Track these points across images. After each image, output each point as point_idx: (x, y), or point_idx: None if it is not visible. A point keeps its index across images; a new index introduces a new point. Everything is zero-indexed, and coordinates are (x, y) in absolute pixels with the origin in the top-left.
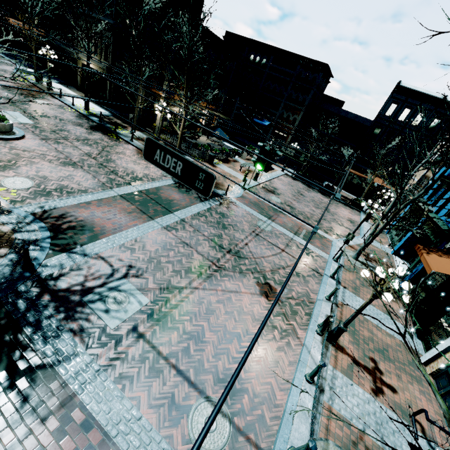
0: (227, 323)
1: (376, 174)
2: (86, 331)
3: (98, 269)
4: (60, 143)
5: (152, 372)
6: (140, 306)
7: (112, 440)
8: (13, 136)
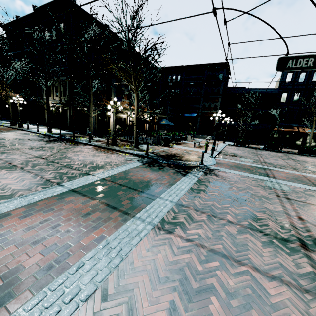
0: None
1: (314, 119)
2: None
3: None
4: (6, 152)
5: None
6: None
7: None
8: None
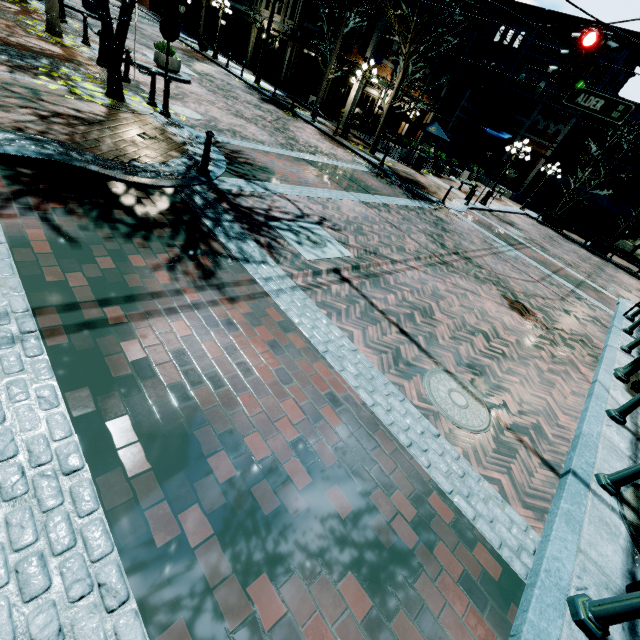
0: (465, 316)
1: None
2: (275, 249)
3: (284, 206)
4: (229, 99)
5: (365, 317)
6: (341, 255)
7: (320, 353)
8: (179, 77)
